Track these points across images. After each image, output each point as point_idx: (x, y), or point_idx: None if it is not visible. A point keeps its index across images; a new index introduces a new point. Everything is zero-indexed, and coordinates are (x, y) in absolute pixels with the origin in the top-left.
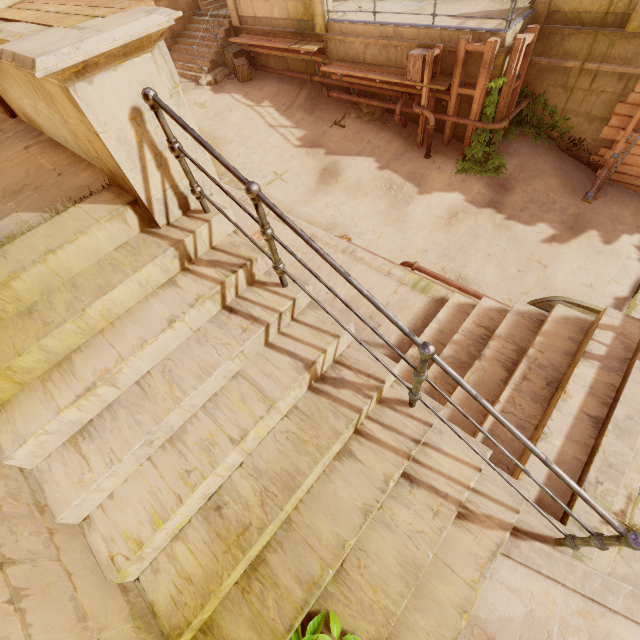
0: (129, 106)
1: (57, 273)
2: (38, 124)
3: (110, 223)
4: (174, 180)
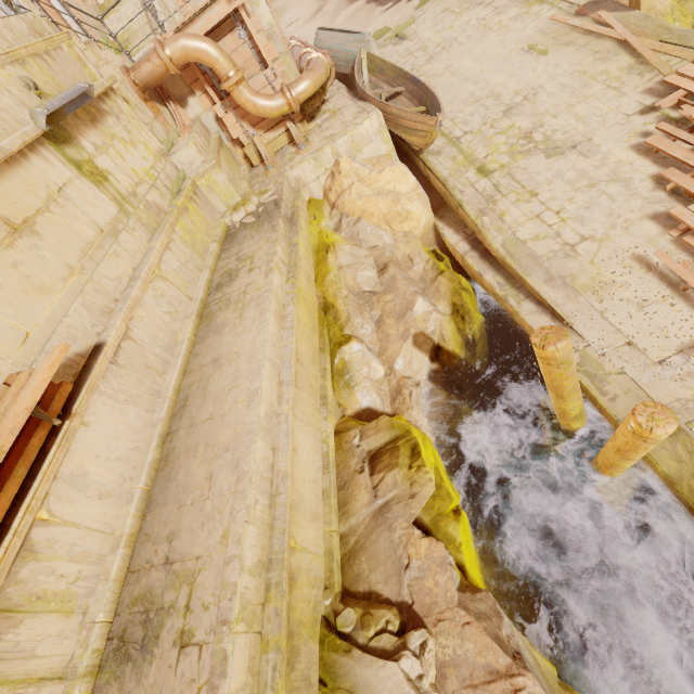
0: None
1: None
2: None
3: None
4: None
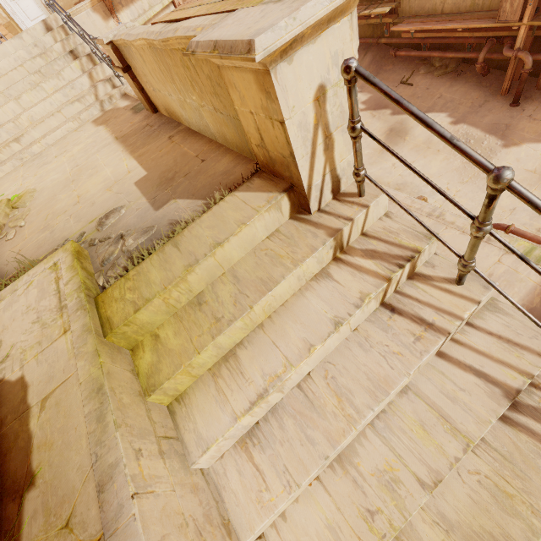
0: (316, 84)
1: (220, 264)
2: (178, 116)
3: (268, 212)
4: (334, 163)
